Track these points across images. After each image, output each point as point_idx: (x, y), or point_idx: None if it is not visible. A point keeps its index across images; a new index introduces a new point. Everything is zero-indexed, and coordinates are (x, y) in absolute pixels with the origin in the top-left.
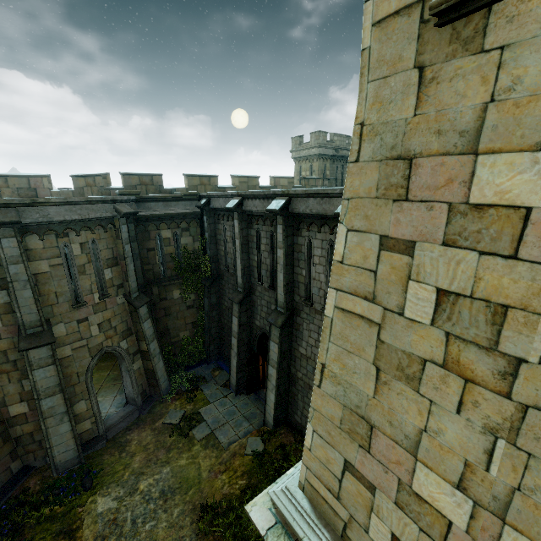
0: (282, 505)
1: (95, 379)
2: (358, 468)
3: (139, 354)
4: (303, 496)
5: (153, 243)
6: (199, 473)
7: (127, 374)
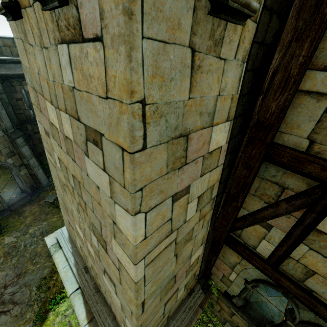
0: (58, 236)
1: (3, 179)
2: (70, 222)
3: (23, 166)
4: (67, 233)
5: (20, 94)
6: (62, 224)
7: (17, 177)
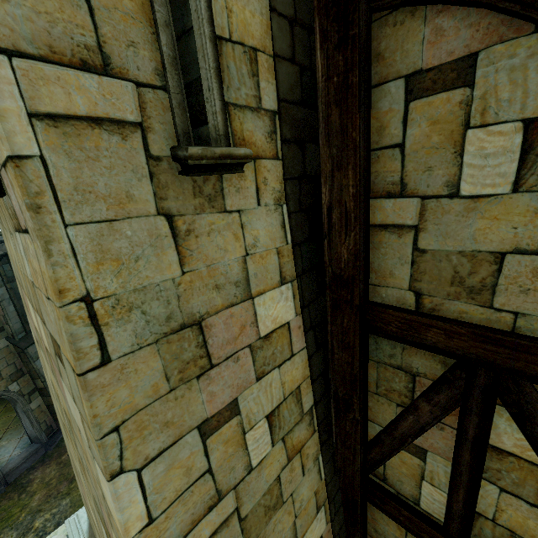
0: (71, 531)
1: (2, 422)
2: (84, 497)
3: (36, 392)
4: (87, 519)
5: None
6: None
7: (24, 415)
